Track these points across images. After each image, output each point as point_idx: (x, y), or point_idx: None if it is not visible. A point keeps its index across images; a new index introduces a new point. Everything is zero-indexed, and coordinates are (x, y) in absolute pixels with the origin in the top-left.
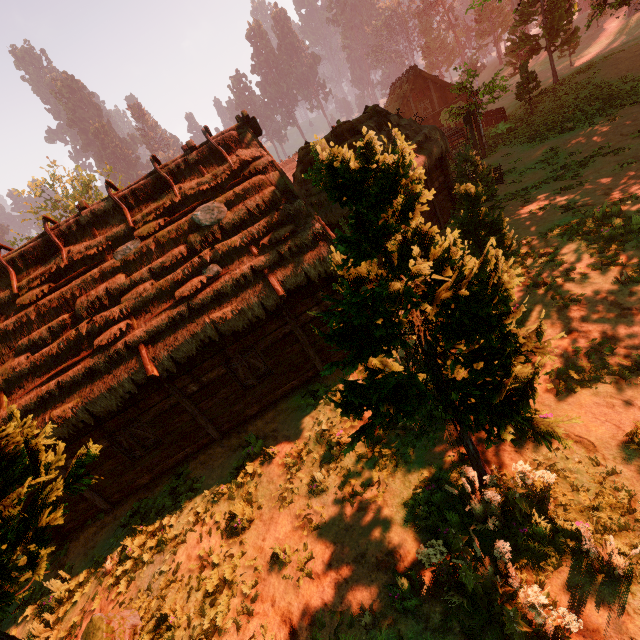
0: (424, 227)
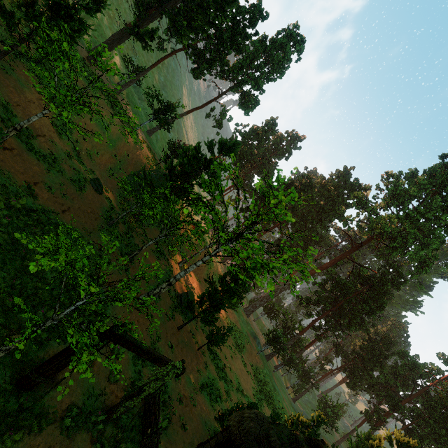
0: (307, 420)
